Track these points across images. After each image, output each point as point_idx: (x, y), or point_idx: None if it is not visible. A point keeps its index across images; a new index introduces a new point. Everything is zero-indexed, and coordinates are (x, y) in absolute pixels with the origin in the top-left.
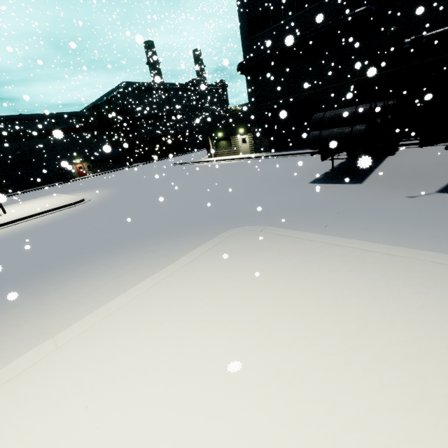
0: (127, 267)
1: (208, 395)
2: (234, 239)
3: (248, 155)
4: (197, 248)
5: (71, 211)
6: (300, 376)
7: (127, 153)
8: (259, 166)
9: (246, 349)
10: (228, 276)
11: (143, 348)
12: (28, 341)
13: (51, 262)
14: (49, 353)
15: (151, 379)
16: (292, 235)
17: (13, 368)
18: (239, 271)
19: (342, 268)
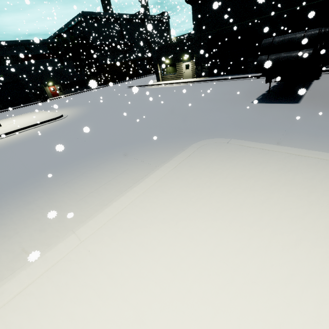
0: (116, 172)
1: (235, 291)
2: (205, 150)
3: (190, 80)
4: (172, 156)
5: (54, 124)
6: (317, 276)
7: (89, 77)
8: (202, 89)
9: (255, 248)
10: (212, 181)
11: (158, 245)
12: (50, 234)
13: (50, 166)
14: (75, 247)
15: (176, 274)
16: (257, 147)
17: (48, 259)
18: (221, 177)
19: (316, 176)
